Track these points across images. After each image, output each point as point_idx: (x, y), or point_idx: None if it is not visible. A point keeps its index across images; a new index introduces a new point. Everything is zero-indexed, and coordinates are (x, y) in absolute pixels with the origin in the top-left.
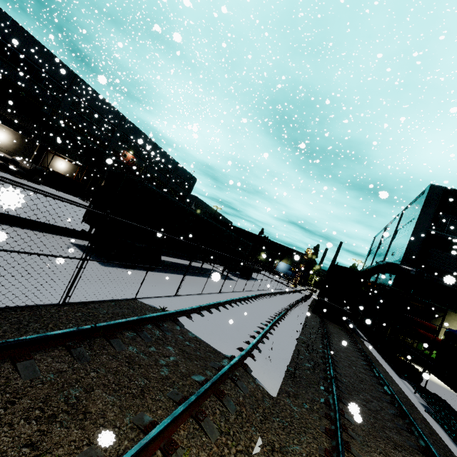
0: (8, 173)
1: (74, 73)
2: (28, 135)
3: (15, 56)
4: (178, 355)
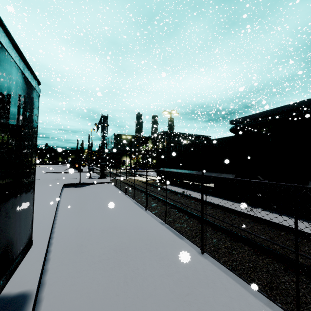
0: None
1: None
2: None
3: None
4: None
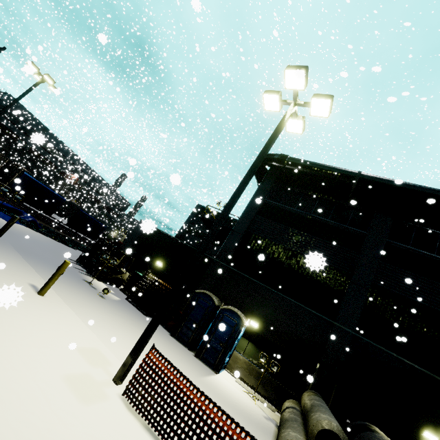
0: None
1: (45, 126)
2: (3, 152)
3: (10, 114)
4: None
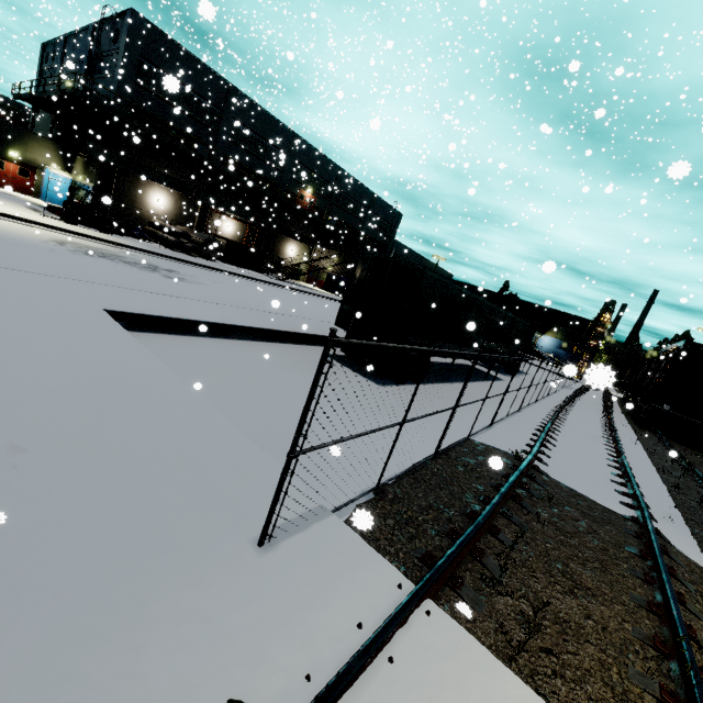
0: (181, 252)
1: (227, 83)
2: (188, 193)
3: (158, 79)
4: (584, 519)
